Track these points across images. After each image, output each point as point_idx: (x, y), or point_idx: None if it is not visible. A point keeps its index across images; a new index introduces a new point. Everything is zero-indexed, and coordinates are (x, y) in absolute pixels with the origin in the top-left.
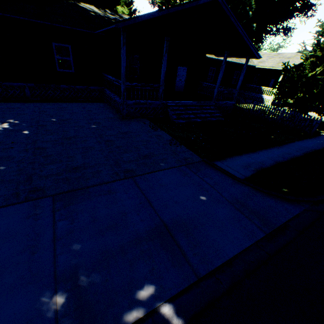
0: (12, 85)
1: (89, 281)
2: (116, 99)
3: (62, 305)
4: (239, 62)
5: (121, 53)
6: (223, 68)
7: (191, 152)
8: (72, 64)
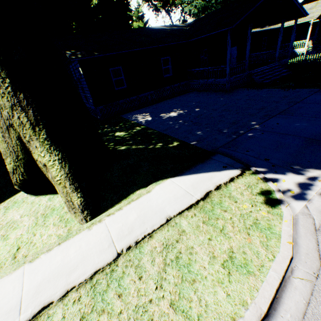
0: (142, 96)
1: None
2: (219, 80)
3: None
4: (267, 28)
5: (228, 45)
6: (281, 33)
7: (306, 89)
8: (171, 69)
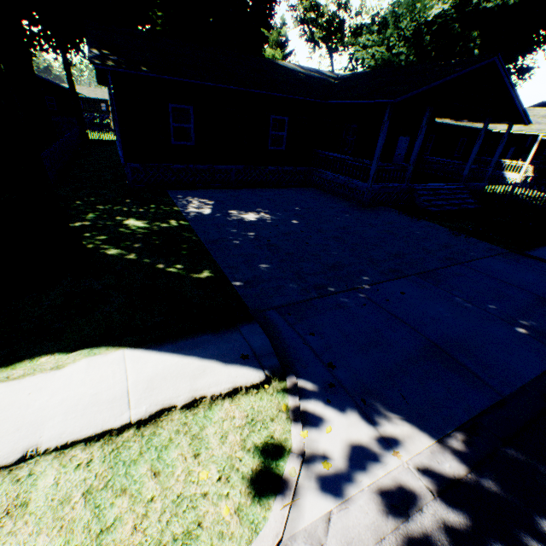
0: (220, 169)
1: (529, 323)
2: (356, 183)
3: (527, 332)
4: (470, 125)
5: (382, 129)
6: (481, 139)
7: (487, 243)
8: (285, 139)
